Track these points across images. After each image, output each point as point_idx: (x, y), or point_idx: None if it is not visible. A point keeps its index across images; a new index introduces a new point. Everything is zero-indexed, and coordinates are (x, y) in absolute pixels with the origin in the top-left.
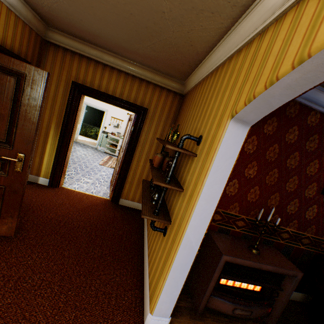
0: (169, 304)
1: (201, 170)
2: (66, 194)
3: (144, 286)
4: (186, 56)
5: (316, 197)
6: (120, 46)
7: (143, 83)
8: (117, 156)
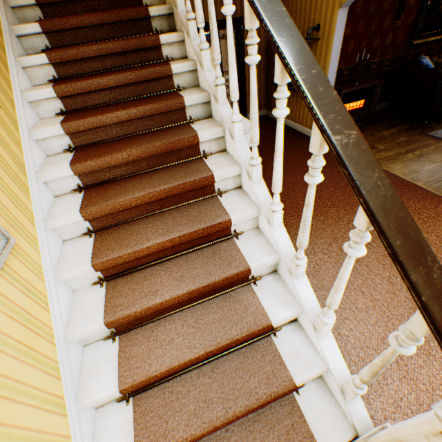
0: None
1: (327, 47)
2: None
3: (305, 134)
4: None
5: (391, 26)
6: None
7: None
8: None
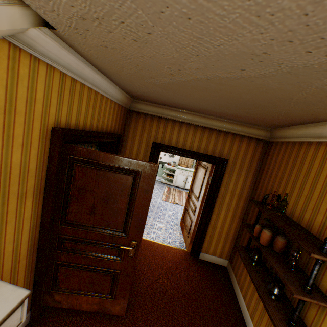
0: None
1: None
2: (148, 248)
3: None
4: (294, 118)
5: None
6: (204, 109)
7: (220, 134)
8: (173, 186)
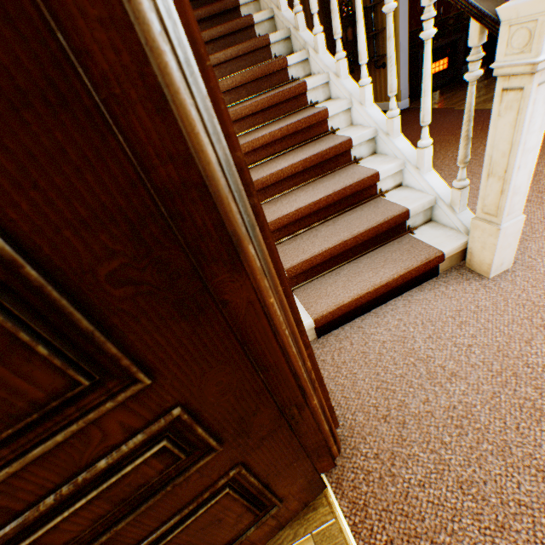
0: (405, 91)
1: None
2: None
3: (386, 110)
4: None
5: None
6: None
7: None
8: None
